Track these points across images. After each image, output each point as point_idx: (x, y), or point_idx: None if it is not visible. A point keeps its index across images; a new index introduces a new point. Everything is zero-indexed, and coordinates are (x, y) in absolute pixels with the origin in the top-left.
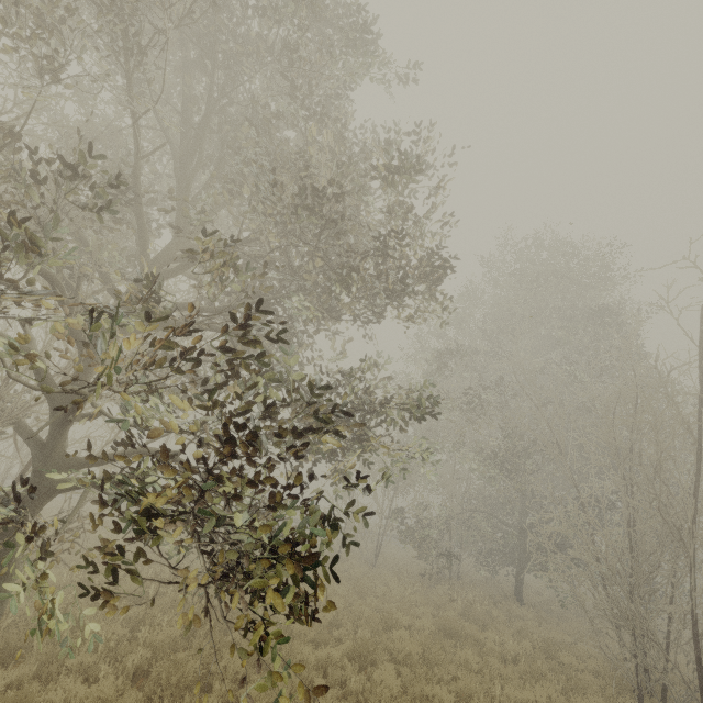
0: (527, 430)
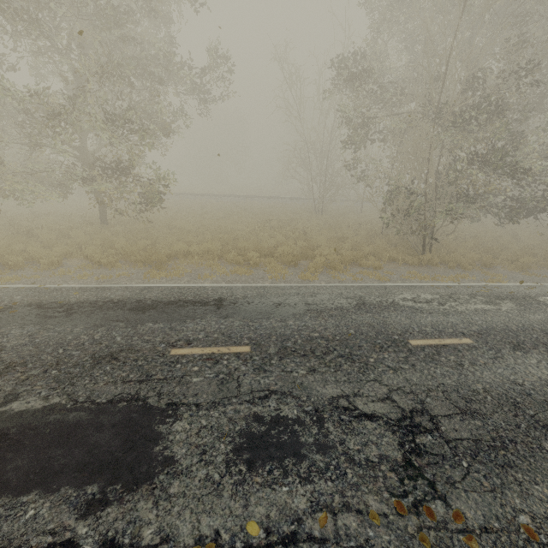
0: None
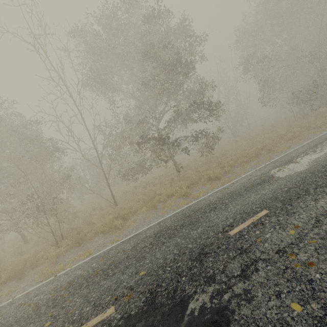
0: None
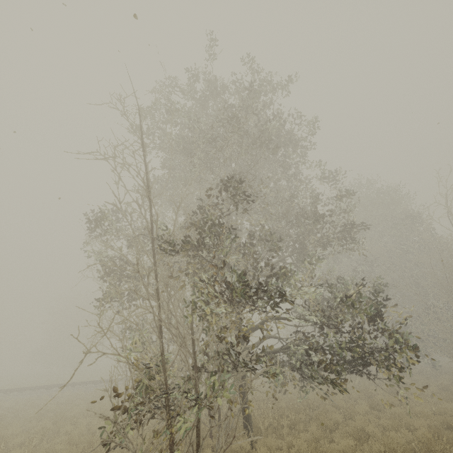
0: (392, 282)
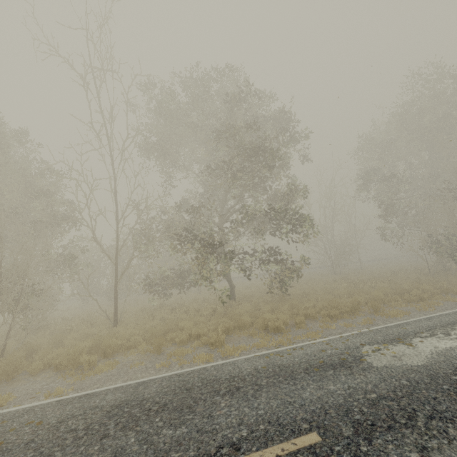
0: None
